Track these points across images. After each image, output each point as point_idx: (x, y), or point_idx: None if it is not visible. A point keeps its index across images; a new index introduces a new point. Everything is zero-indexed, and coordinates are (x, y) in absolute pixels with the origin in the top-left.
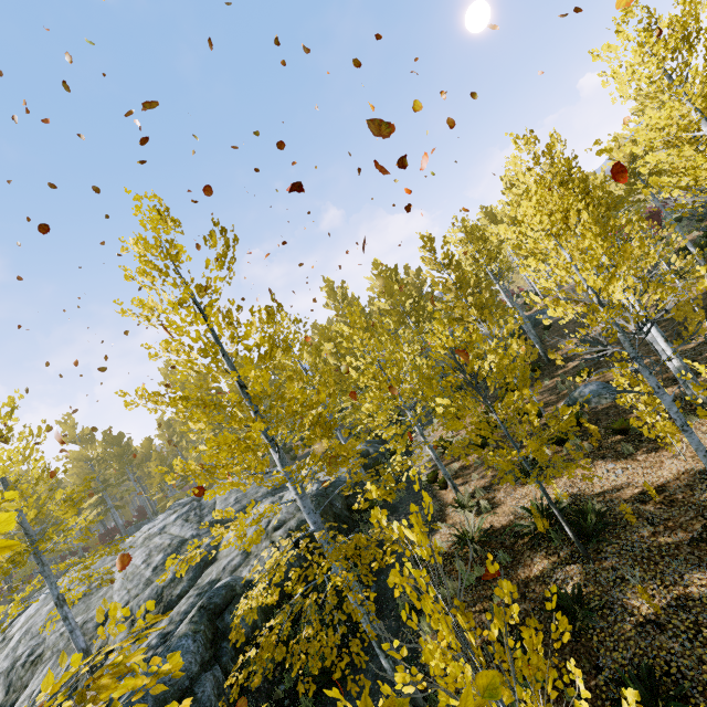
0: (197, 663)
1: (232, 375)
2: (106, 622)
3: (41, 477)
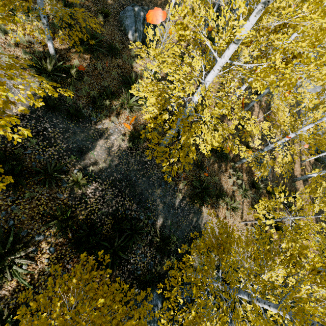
0: None
1: None
2: None
3: None
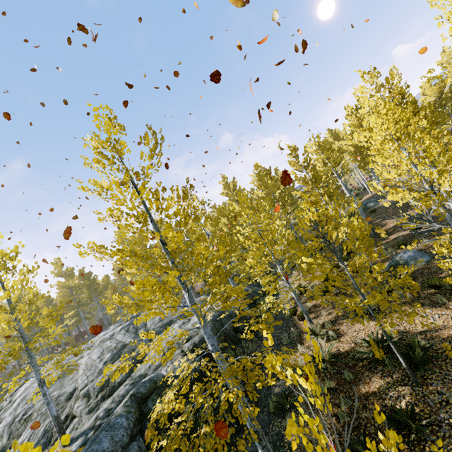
0: (127, 436)
1: (156, 235)
2: (72, 397)
3: (32, 300)
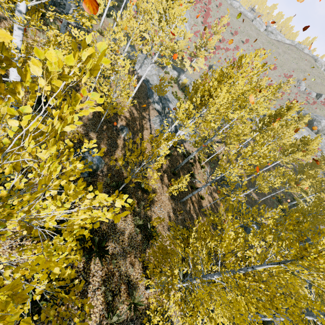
0: None
1: None
2: None
3: None
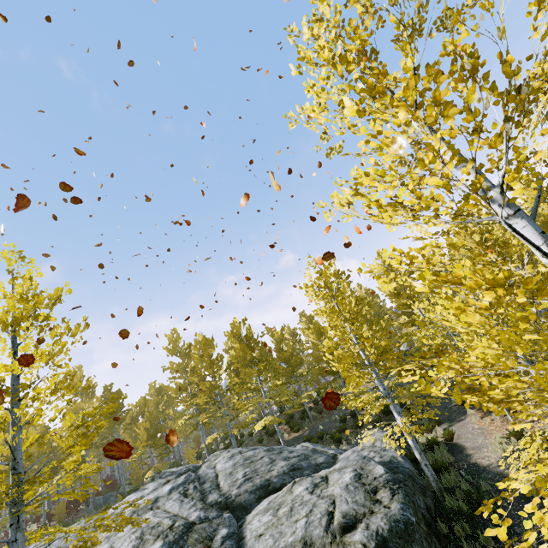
0: None
1: None
2: None
3: (61, 384)
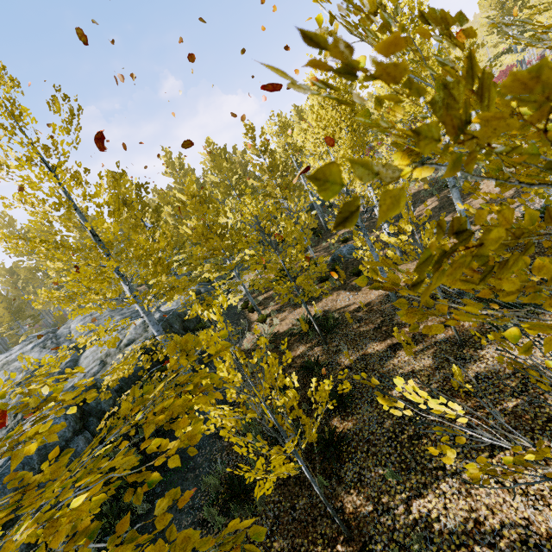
0: (70, 432)
1: (86, 225)
2: None
3: None
